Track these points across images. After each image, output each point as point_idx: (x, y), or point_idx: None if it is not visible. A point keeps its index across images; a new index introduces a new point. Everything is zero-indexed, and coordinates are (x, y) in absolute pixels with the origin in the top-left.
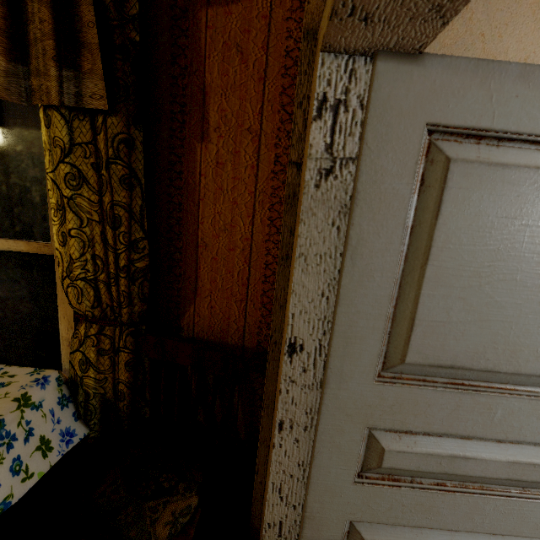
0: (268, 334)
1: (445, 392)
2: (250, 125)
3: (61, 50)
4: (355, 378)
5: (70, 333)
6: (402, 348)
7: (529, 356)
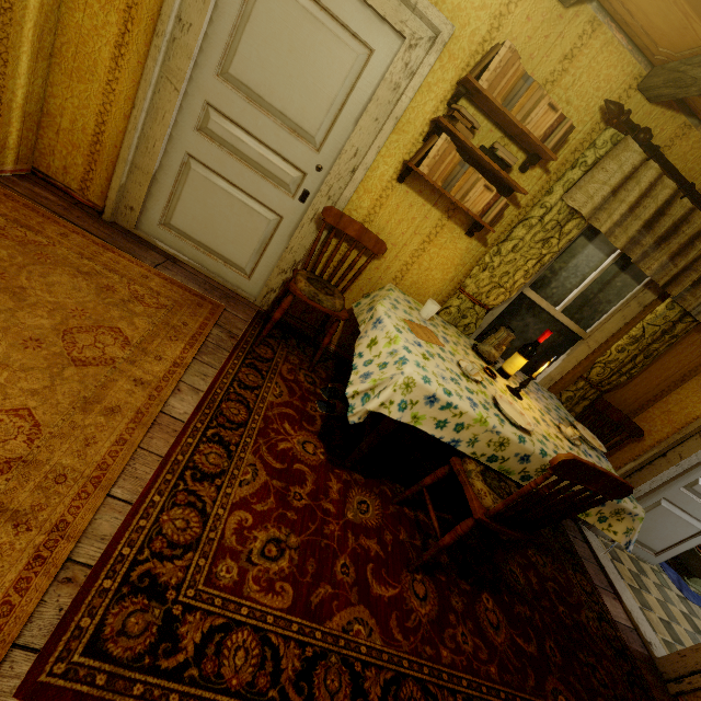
0: (631, 416)
1: None
2: None
3: None
4: None
5: (557, 376)
6: None
7: None
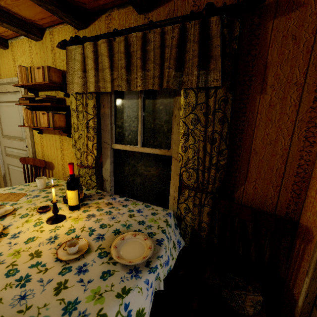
0: (295, 209)
1: None
2: (296, 81)
3: (200, 61)
4: None
5: (175, 193)
6: None
7: None
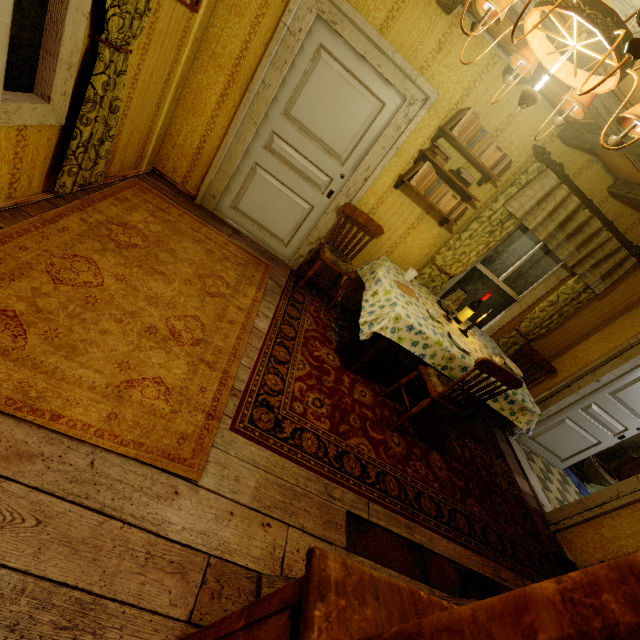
0: (550, 360)
1: (614, 403)
2: (614, 305)
3: (605, 274)
4: (603, 392)
5: (497, 327)
6: (617, 392)
7: (634, 404)
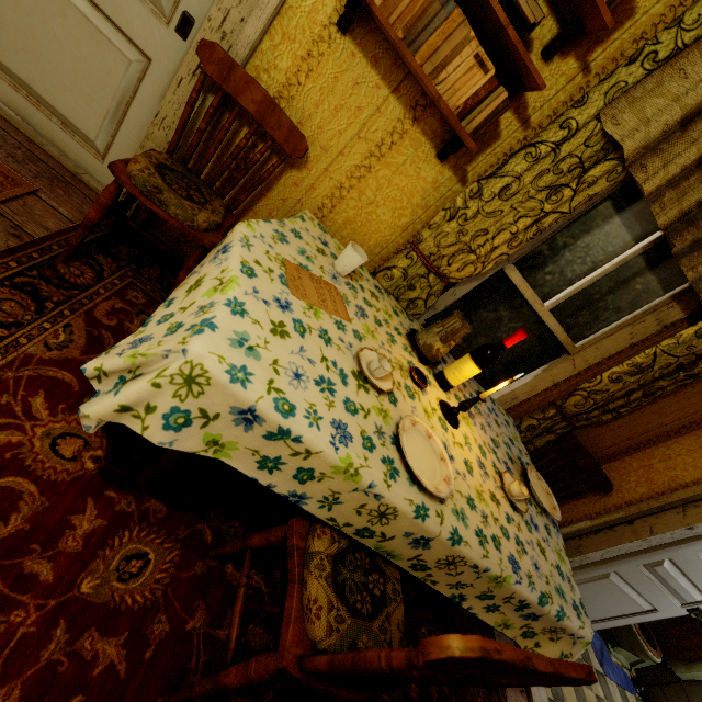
0: (601, 462)
1: None
2: None
3: None
4: (694, 548)
5: (523, 395)
6: None
7: None
